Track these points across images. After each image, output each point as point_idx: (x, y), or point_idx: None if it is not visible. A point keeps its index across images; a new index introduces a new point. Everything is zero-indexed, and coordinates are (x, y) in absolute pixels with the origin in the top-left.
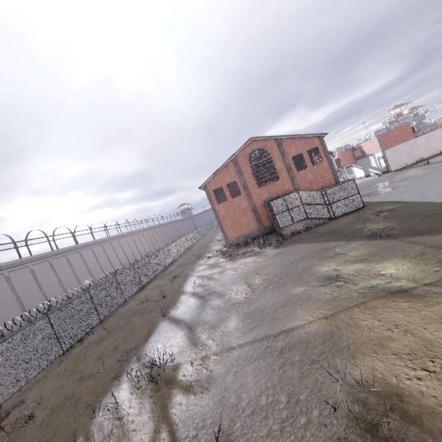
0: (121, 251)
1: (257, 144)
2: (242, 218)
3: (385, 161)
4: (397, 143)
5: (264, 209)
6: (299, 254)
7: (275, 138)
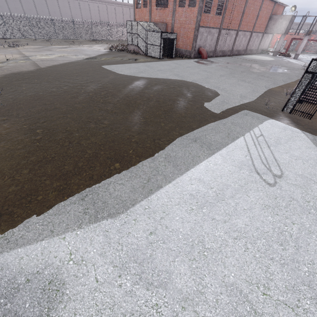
0: (121, 17)
1: None
2: None
3: None
4: None
5: None
6: (89, 52)
7: None
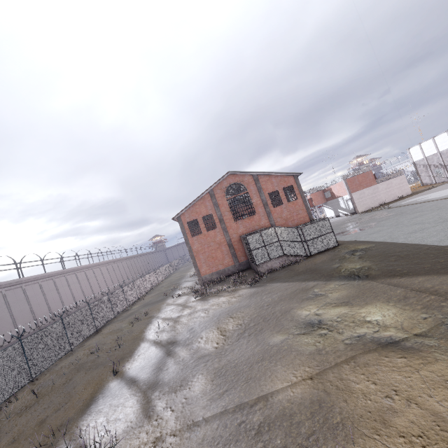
0: (78, 287)
1: (234, 178)
2: (217, 253)
3: (352, 203)
4: (362, 187)
5: (240, 244)
6: (276, 294)
7: (252, 174)
